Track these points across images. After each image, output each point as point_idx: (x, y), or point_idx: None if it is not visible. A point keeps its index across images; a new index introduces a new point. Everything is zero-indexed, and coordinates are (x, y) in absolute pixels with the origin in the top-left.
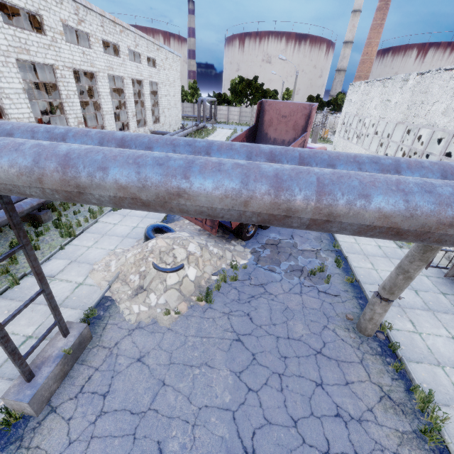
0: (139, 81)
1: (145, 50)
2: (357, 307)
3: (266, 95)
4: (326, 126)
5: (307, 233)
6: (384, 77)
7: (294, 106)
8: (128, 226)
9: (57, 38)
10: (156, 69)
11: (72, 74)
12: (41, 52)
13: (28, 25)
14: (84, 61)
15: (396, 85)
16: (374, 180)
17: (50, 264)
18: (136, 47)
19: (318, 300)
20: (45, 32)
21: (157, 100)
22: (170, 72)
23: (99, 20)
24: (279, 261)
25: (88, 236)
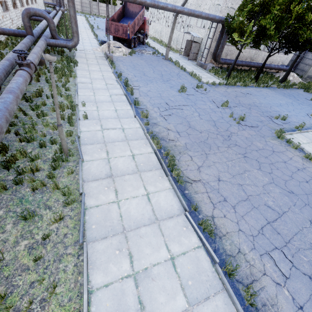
0: None
1: None
2: (164, 58)
3: None
4: None
5: (148, 50)
6: None
7: None
8: (88, 44)
9: None
10: None
11: None
12: None
13: None
14: None
15: None
16: (161, 2)
17: (78, 49)
18: None
19: (156, 57)
20: None
21: None
22: None
23: None
24: (143, 53)
25: (78, 45)
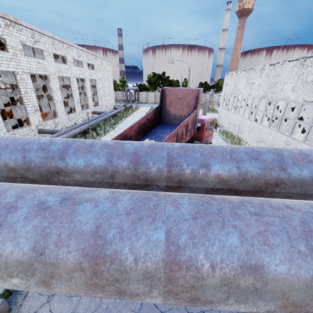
0: (82, 79)
1: (86, 59)
2: None
3: (171, 83)
4: (213, 101)
5: None
6: (248, 68)
7: (186, 91)
8: None
9: (17, 53)
10: (94, 70)
11: (29, 77)
12: (4, 63)
13: (3, 46)
14: (39, 68)
15: (256, 73)
16: (264, 229)
17: None
18: (79, 57)
19: None
20: (8, 50)
21: (96, 91)
22: (105, 72)
23: (50, 41)
24: None
25: None
